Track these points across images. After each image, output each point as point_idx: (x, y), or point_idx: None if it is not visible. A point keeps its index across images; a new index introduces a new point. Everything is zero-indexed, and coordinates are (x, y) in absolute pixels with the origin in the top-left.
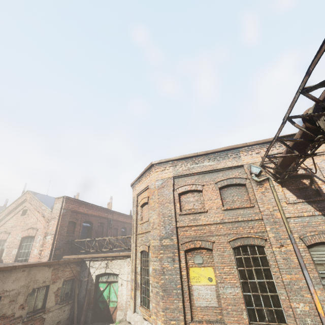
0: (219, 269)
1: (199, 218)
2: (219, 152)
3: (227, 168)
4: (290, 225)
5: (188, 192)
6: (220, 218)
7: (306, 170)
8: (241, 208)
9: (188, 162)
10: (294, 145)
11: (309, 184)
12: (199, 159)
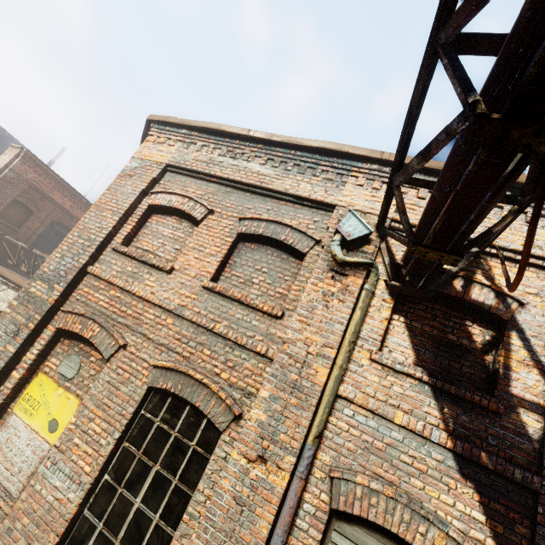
0: (81, 416)
1: (144, 277)
2: (303, 150)
3: (293, 199)
4: (332, 421)
5: (173, 215)
6: (182, 302)
7: (503, 299)
8: (247, 305)
9: (218, 147)
10: (491, 79)
11: (482, 343)
12: (247, 151)
